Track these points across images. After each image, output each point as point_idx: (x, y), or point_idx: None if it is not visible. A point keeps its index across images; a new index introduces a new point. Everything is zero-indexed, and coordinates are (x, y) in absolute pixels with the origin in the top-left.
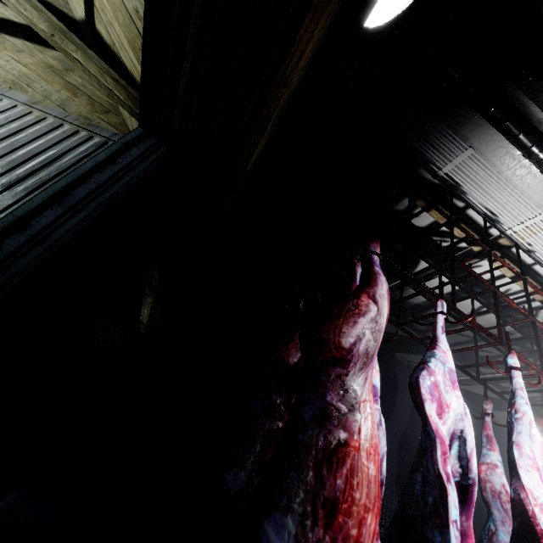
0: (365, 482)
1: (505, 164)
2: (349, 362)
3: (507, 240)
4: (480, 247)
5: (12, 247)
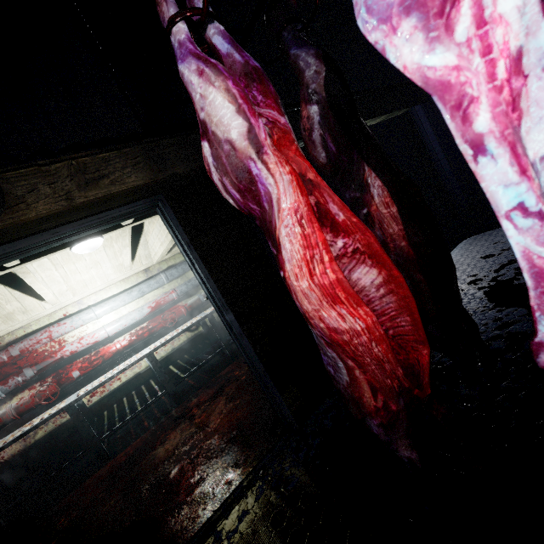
0: (302, 296)
1: None
2: (250, 212)
3: None
4: None
5: (207, 291)
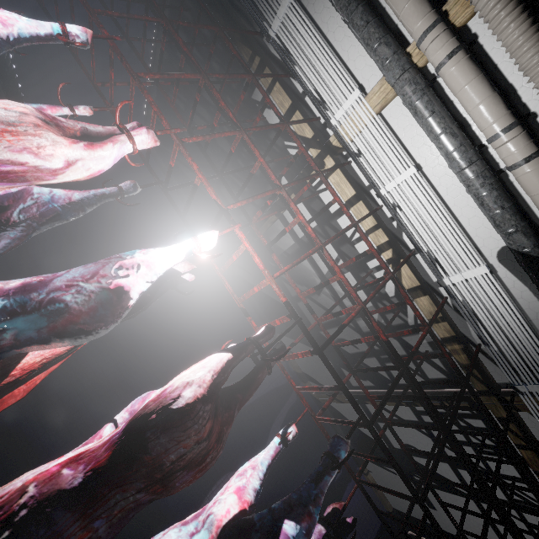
0: None
1: (325, 23)
2: None
3: (336, 138)
4: (316, 150)
5: None
